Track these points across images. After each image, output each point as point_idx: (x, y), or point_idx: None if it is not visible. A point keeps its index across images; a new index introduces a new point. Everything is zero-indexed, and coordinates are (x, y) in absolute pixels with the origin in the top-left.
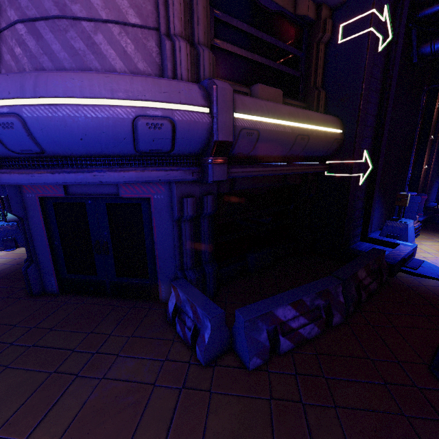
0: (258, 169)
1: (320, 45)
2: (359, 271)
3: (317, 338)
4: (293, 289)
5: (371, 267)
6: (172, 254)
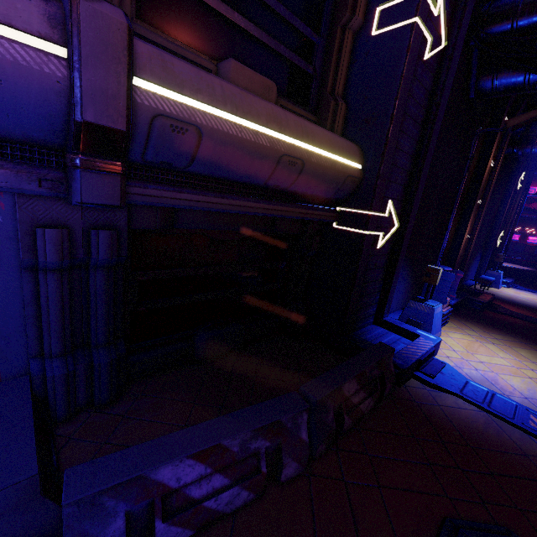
0: (207, 199)
1: (346, 33)
2: (346, 385)
3: (246, 510)
4: (218, 418)
5: (368, 375)
6: (22, 328)
